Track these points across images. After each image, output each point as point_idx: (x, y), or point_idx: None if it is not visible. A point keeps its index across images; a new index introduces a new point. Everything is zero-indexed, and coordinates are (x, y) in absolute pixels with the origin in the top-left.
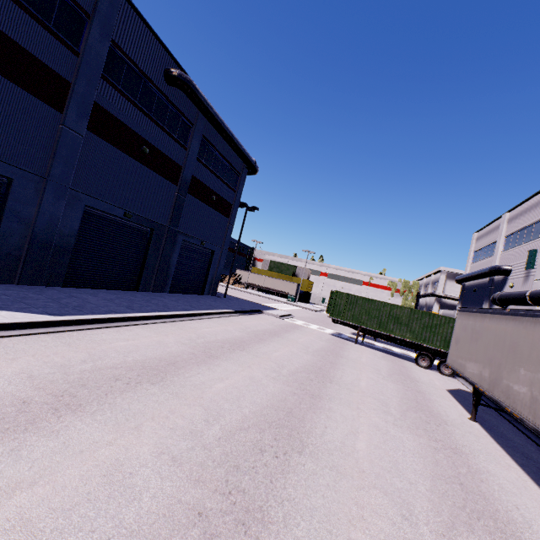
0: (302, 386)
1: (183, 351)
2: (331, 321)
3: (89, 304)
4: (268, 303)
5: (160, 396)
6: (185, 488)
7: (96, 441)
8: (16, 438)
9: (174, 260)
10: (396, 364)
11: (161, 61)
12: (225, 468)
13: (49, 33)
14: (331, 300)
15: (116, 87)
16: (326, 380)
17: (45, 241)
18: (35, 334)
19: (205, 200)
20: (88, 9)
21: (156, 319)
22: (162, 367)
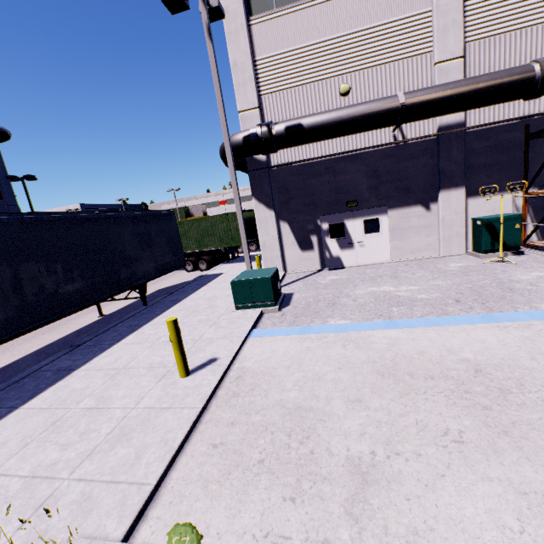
0: None
1: None
2: None
3: None
4: None
5: None
6: None
7: None
8: None
9: None
10: (157, 280)
11: None
12: None
13: None
14: None
15: None
16: None
17: None
18: None
19: None
20: None
21: None
22: None
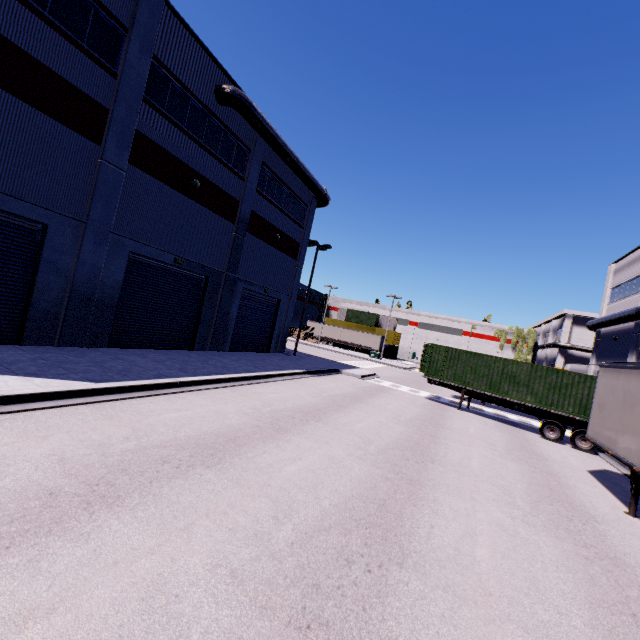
0: (396, 467)
1: (245, 423)
2: (425, 381)
3: (137, 367)
4: (347, 360)
5: (217, 484)
6: (247, 618)
7: (135, 548)
8: (36, 543)
9: (233, 312)
10: (514, 435)
11: (211, 76)
12: (301, 588)
13: (82, 53)
14: (425, 356)
15: (160, 111)
16: (426, 460)
17: (86, 295)
18: (72, 405)
19: (268, 239)
20: (125, 22)
21: (214, 383)
22: (220, 445)
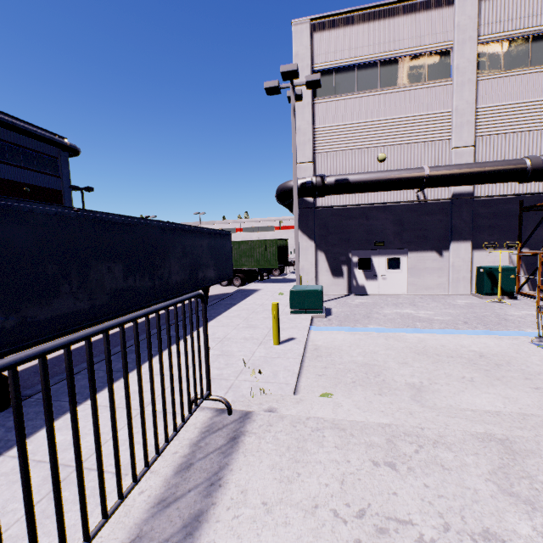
0: None
1: None
2: None
3: None
4: None
5: None
6: None
7: None
8: None
9: None
10: None
11: None
12: None
13: None
14: None
15: None
16: None
17: None
18: None
19: (15, 194)
20: None
21: None
22: None
